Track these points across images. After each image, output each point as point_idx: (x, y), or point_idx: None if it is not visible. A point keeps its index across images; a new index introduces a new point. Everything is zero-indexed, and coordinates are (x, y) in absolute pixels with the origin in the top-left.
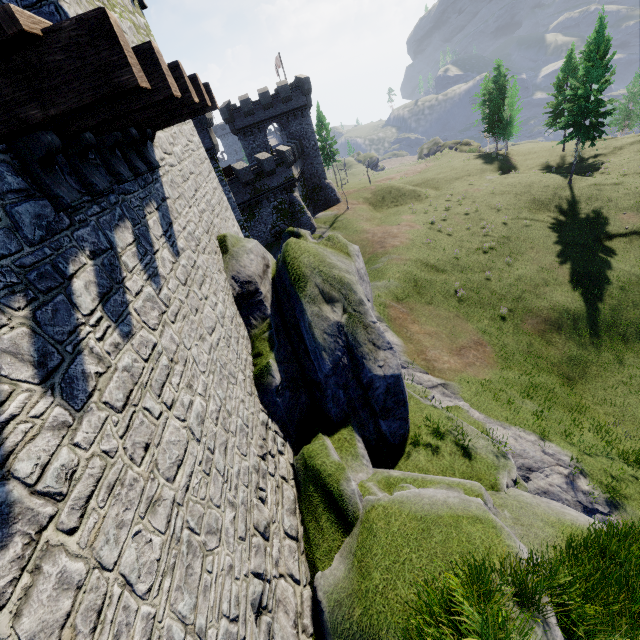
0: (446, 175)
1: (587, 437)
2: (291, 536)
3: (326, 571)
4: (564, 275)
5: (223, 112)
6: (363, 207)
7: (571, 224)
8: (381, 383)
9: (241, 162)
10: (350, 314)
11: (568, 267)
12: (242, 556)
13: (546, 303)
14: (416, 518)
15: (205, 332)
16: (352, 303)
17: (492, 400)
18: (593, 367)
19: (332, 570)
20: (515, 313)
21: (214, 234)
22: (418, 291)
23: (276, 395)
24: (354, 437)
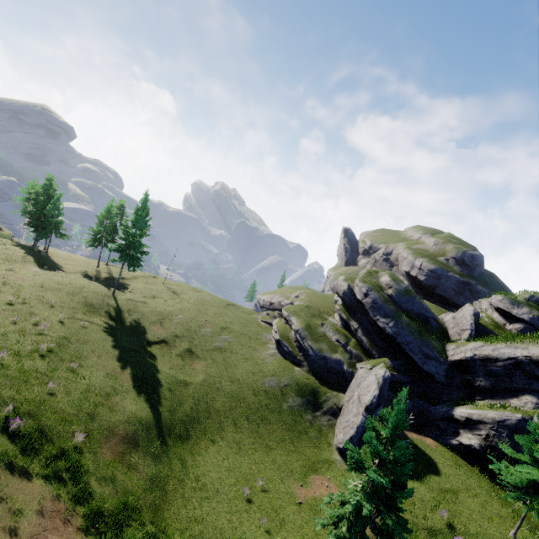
0: None
1: None
2: None
3: None
4: (128, 380)
5: None
6: None
7: (122, 330)
8: None
9: None
10: None
11: (130, 371)
12: None
13: (121, 415)
14: None
15: None
16: None
17: None
18: (170, 481)
19: None
20: (92, 437)
21: None
22: None
23: None
24: None
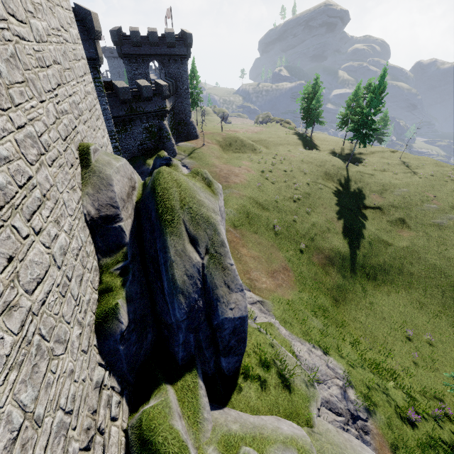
0: (274, 140)
1: (348, 349)
2: None
3: None
4: (339, 227)
5: (113, 34)
6: (215, 147)
7: (345, 194)
8: (230, 325)
9: (122, 81)
10: (212, 255)
11: (342, 222)
12: None
13: (328, 245)
14: None
15: (20, 292)
16: (215, 244)
17: (294, 318)
18: (350, 293)
19: None
20: (309, 249)
21: (75, 142)
22: (249, 221)
23: (120, 342)
24: (197, 384)
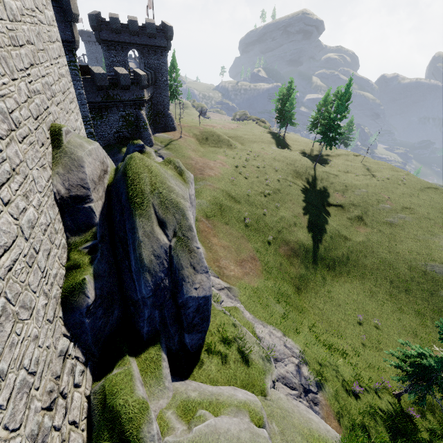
0: (249, 137)
1: (306, 332)
2: None
3: None
4: (305, 222)
5: (91, 18)
6: (192, 140)
7: (312, 191)
8: (194, 303)
9: (99, 67)
10: (179, 238)
11: (307, 217)
12: None
13: (294, 238)
14: None
15: None
16: (183, 228)
17: (258, 303)
18: (311, 283)
19: None
20: (276, 241)
21: (46, 122)
22: (221, 213)
23: (85, 315)
24: (161, 356)
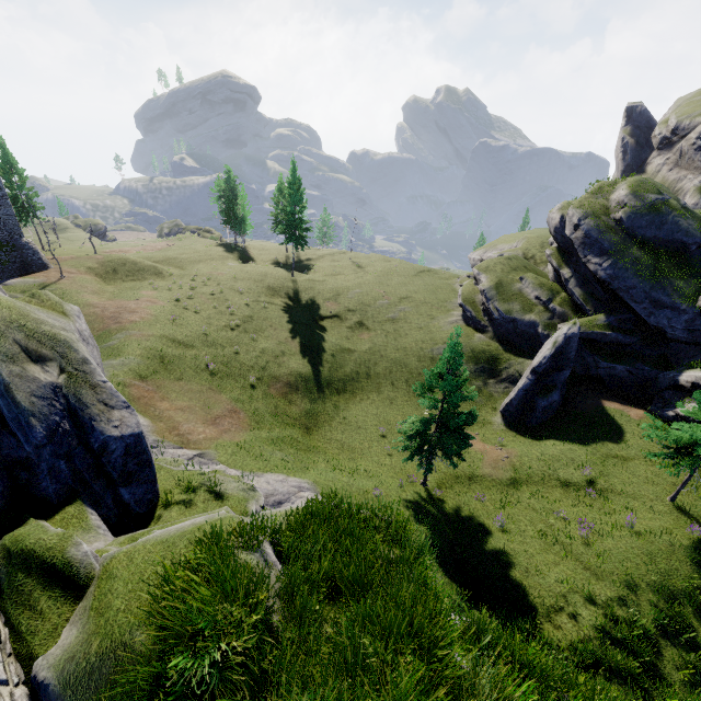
0: (190, 256)
1: (321, 467)
2: None
3: (51, 650)
4: (296, 347)
5: None
6: (87, 277)
7: (297, 308)
8: (118, 445)
9: None
10: (71, 374)
11: (298, 341)
12: None
13: (285, 370)
14: (162, 542)
15: None
16: (73, 362)
17: (247, 457)
18: (322, 416)
19: (60, 644)
20: (263, 381)
21: None
22: (166, 367)
23: None
24: (85, 511)
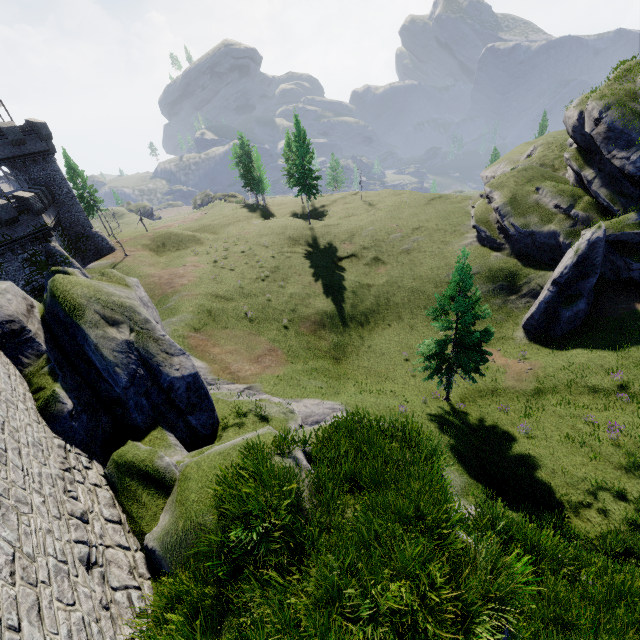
0: (220, 221)
1: (351, 391)
2: (114, 521)
3: (154, 529)
4: (319, 289)
5: None
6: (144, 253)
7: (317, 253)
8: (181, 383)
9: None
10: (138, 332)
11: (321, 283)
12: (60, 529)
13: (312, 310)
14: (220, 453)
15: None
16: (138, 323)
17: (287, 387)
18: (349, 347)
19: (159, 525)
20: (294, 322)
21: None
22: (213, 319)
23: (71, 420)
24: (165, 434)
